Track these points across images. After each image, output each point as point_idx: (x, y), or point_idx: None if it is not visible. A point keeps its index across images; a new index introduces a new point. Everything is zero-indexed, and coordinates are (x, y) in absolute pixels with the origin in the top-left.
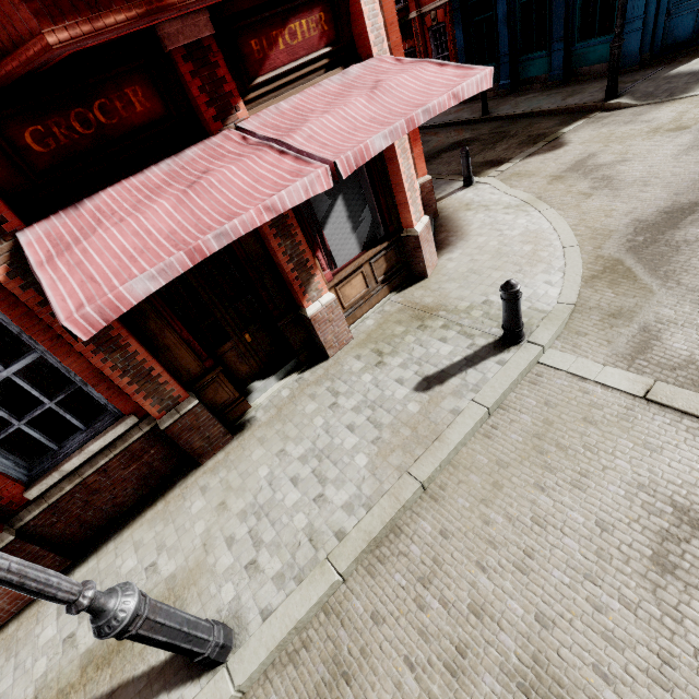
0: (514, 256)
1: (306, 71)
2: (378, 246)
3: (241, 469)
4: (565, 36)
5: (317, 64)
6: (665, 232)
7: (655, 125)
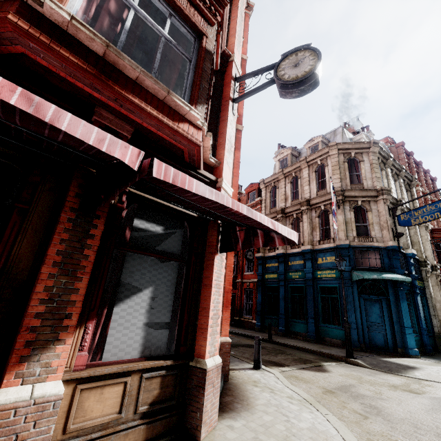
0: None
1: None
2: (161, 359)
3: None
4: (314, 317)
5: None
6: None
7: (391, 383)
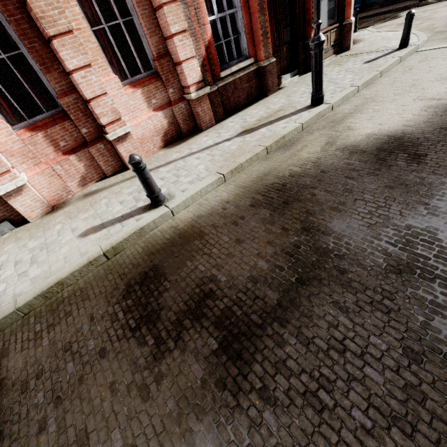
0: (392, 38)
1: None
2: (335, 24)
3: (290, 91)
4: None
5: None
6: None
7: None
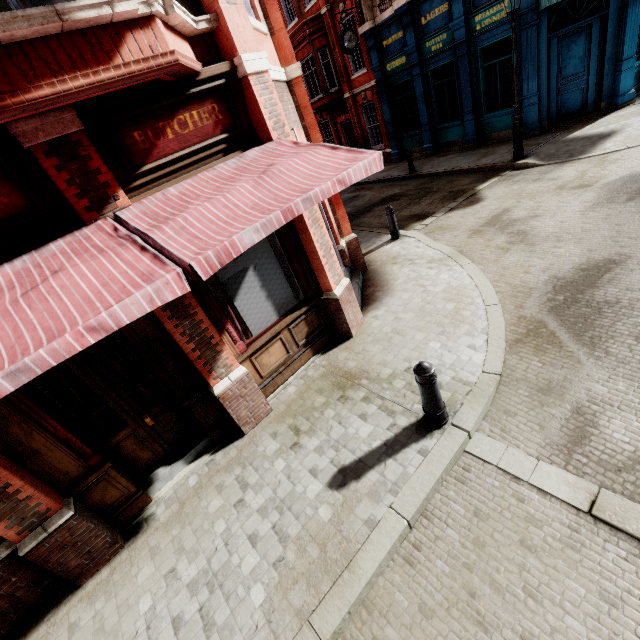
0: (437, 315)
1: (201, 156)
2: (297, 311)
3: (122, 597)
4: (474, 109)
5: (213, 149)
6: (584, 291)
7: (561, 182)
